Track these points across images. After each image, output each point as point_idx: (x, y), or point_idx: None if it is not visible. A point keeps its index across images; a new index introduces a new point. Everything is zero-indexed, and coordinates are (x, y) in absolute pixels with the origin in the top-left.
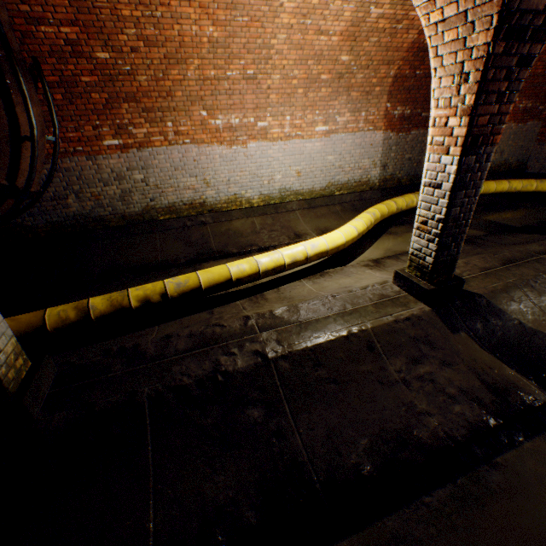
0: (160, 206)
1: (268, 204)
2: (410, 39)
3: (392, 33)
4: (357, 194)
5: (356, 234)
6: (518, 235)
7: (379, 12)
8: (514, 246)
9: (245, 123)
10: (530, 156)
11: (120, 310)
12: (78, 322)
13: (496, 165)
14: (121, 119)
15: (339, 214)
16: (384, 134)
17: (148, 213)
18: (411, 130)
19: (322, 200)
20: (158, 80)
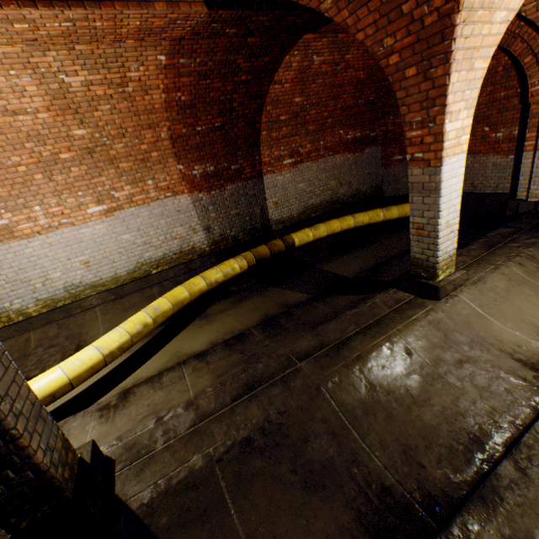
0: None
1: (55, 307)
2: (160, 99)
3: (126, 97)
4: (181, 266)
5: (99, 357)
6: (332, 300)
7: (80, 79)
8: (291, 339)
9: None
10: (382, 180)
11: None
12: None
13: (350, 197)
14: None
15: (156, 298)
16: (191, 196)
17: None
18: (226, 185)
19: (134, 285)
20: None
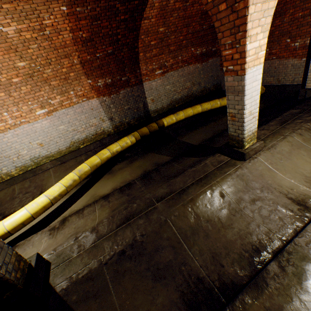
0: None
1: (27, 170)
2: (69, 37)
3: (46, 38)
4: (97, 142)
5: (47, 201)
6: (183, 161)
7: (12, 28)
8: (154, 188)
9: None
10: (221, 80)
11: None
12: None
13: (199, 92)
14: None
15: (83, 162)
16: (98, 99)
17: None
18: (120, 90)
19: (70, 155)
20: None
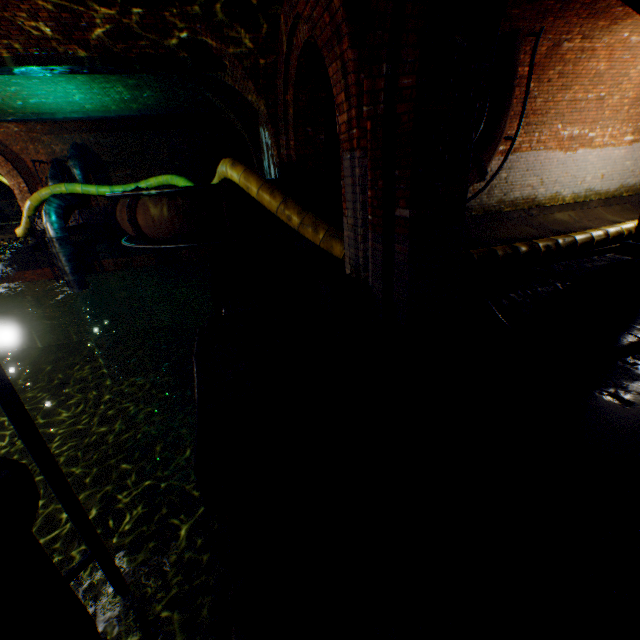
0: (507, 200)
1: (574, 202)
2: None
3: None
4: (639, 195)
5: None
6: None
7: None
8: None
9: (580, 134)
10: None
11: (619, 235)
12: (603, 239)
13: None
14: (510, 131)
15: (633, 210)
16: None
17: (498, 206)
18: None
19: (613, 200)
20: (545, 102)
